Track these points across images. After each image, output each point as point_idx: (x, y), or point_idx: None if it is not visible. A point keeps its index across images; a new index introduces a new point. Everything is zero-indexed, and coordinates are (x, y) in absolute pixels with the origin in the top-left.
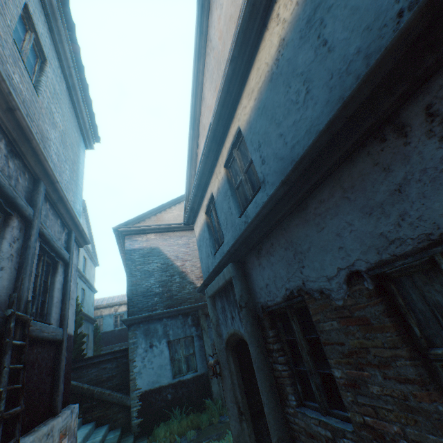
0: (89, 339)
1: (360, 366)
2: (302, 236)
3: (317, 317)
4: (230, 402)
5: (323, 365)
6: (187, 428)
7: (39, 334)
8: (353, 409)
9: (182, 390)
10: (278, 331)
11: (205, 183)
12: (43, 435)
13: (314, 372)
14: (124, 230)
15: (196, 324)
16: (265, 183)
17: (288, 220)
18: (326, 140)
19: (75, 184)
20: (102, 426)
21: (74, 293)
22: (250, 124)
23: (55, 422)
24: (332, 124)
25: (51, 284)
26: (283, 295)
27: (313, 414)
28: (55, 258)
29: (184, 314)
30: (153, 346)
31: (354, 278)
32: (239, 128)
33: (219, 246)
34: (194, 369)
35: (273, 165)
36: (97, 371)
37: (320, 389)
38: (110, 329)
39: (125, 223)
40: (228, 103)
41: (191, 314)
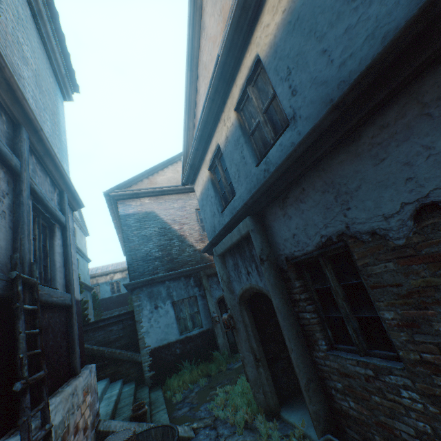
0: (89, 306)
1: (423, 305)
2: (350, 173)
3: (364, 261)
4: (245, 351)
5: (363, 309)
6: (198, 377)
7: (48, 299)
8: (407, 348)
9: (189, 345)
10: (305, 281)
11: (208, 133)
12: (69, 395)
13: (351, 316)
14: (116, 195)
15: (198, 285)
16: (296, 119)
17: (330, 158)
18: (414, 33)
19: (59, 139)
20: (116, 381)
21: (75, 258)
22: (274, 48)
23: (77, 382)
24: (431, 6)
25: (50, 249)
26: (316, 244)
27: (350, 356)
28: (51, 220)
29: (186, 276)
30: (158, 307)
31: (427, 212)
32: (257, 56)
33: (226, 204)
34: (200, 326)
35: (309, 93)
36: (104, 333)
37: (357, 332)
38: (108, 296)
39: (116, 187)
40: (243, 24)
41: (193, 276)
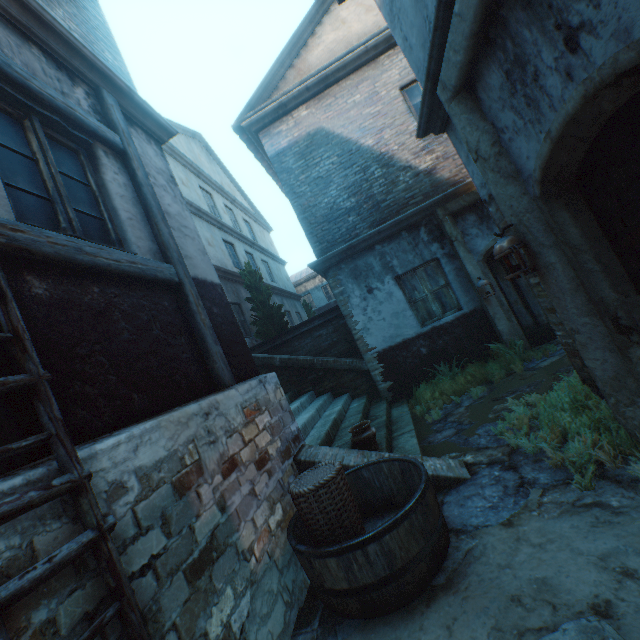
0: (302, 318)
1: None
2: None
3: None
4: (577, 317)
5: None
6: (467, 385)
7: (73, 257)
8: None
9: (442, 340)
10: None
11: None
12: (190, 417)
13: None
14: (252, 124)
15: (437, 238)
16: None
17: None
18: None
19: None
20: (341, 396)
21: (185, 219)
22: None
23: (217, 397)
24: None
25: (102, 190)
26: None
27: None
28: (71, 132)
29: (409, 228)
30: (372, 290)
31: None
32: None
33: None
34: (455, 308)
35: None
36: (312, 341)
37: None
38: (324, 304)
39: (247, 109)
40: None
41: (423, 224)
